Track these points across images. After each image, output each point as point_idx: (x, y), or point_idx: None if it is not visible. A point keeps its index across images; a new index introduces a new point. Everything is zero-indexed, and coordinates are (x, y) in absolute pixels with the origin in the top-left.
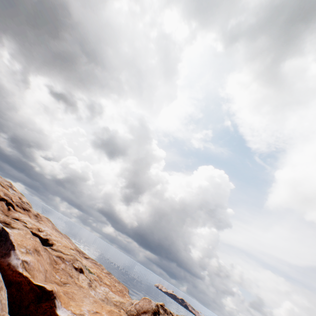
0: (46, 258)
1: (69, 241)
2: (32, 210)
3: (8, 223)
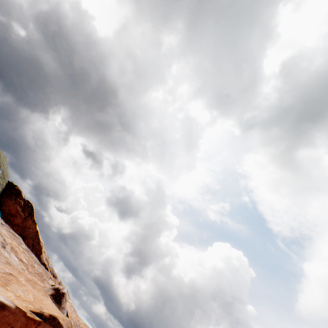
0: None
1: None
2: (58, 277)
3: None
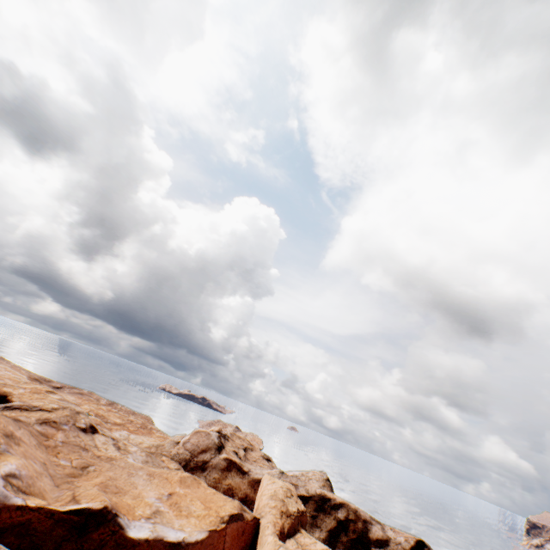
0: (29, 440)
1: (9, 365)
2: None
3: None
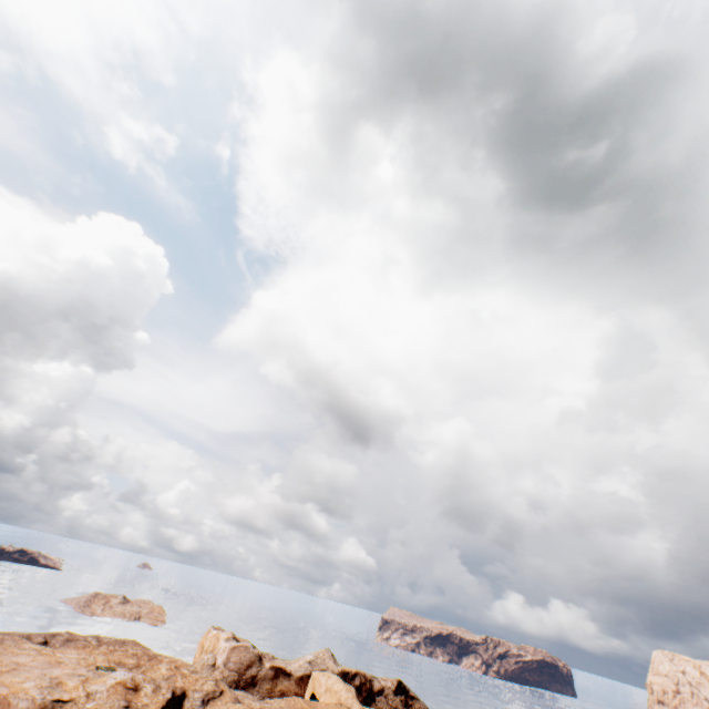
0: None
1: (7, 637)
2: None
3: None
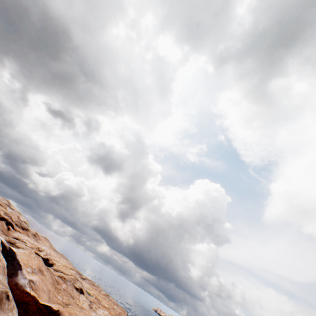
0: (49, 278)
1: (67, 261)
2: (30, 229)
3: (13, 243)
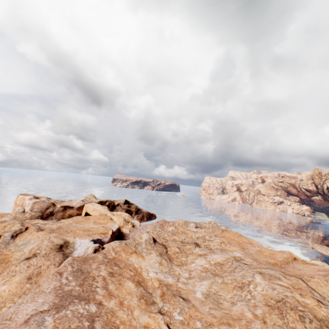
0: None
1: None
2: None
3: (60, 246)
